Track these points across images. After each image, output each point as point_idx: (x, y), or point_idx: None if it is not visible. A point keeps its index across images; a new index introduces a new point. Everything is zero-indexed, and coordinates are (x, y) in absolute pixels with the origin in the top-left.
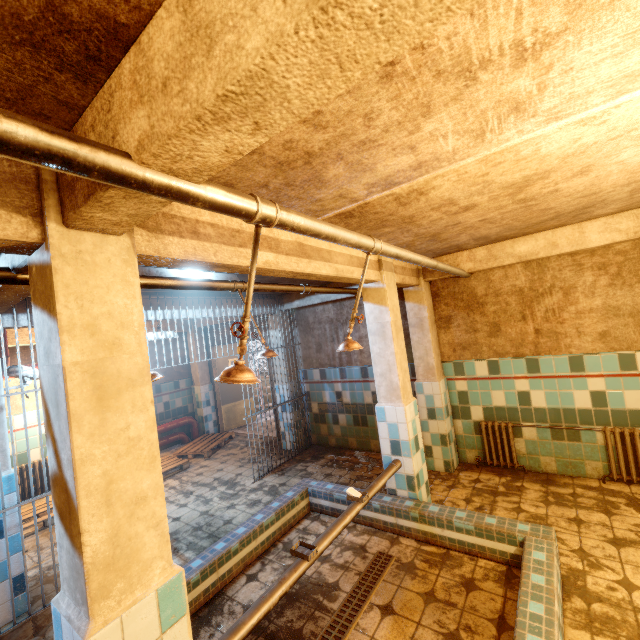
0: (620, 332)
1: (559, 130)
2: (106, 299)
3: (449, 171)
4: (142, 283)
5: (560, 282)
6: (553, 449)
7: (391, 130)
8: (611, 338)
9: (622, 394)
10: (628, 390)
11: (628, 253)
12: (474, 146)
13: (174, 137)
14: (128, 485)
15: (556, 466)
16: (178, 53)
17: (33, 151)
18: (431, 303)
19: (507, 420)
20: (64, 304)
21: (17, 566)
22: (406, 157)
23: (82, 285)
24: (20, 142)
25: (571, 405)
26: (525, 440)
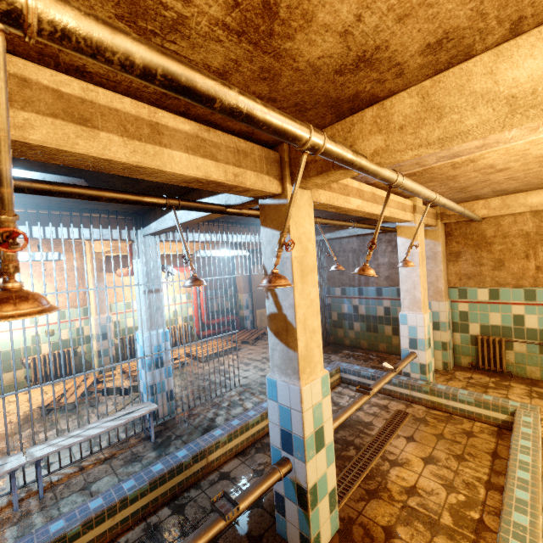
0: None
1: None
2: (303, 225)
3: (501, 148)
4: None
5: None
6: (539, 361)
7: None
8: None
9: None
10: None
11: None
12: (527, 135)
13: (400, 151)
14: (310, 323)
15: (540, 374)
16: (414, 115)
17: (347, 160)
18: (444, 241)
19: (501, 336)
20: (292, 226)
21: (169, 385)
22: (477, 142)
23: (296, 217)
24: (346, 157)
25: None
26: (515, 352)
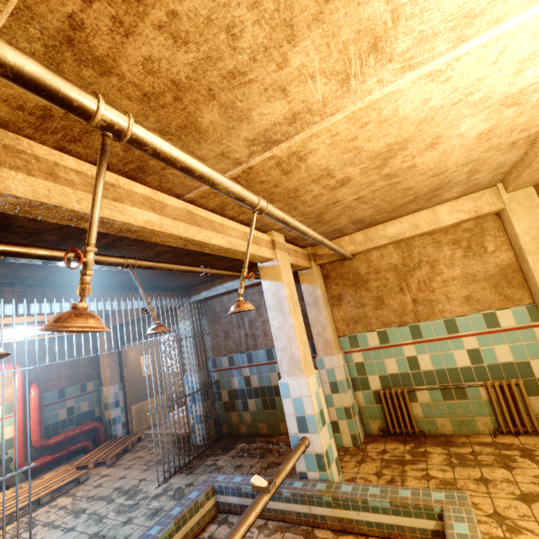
0: (480, 295)
1: (412, 85)
2: None
3: (322, 130)
4: (2, 249)
5: (425, 257)
6: (446, 409)
7: (259, 59)
8: (474, 301)
9: (493, 349)
10: (497, 345)
11: (473, 230)
12: (341, 96)
13: None
14: None
15: (451, 426)
16: None
17: None
18: (323, 284)
19: (402, 386)
20: None
21: None
22: (279, 104)
23: None
24: None
25: (453, 365)
26: (420, 404)
